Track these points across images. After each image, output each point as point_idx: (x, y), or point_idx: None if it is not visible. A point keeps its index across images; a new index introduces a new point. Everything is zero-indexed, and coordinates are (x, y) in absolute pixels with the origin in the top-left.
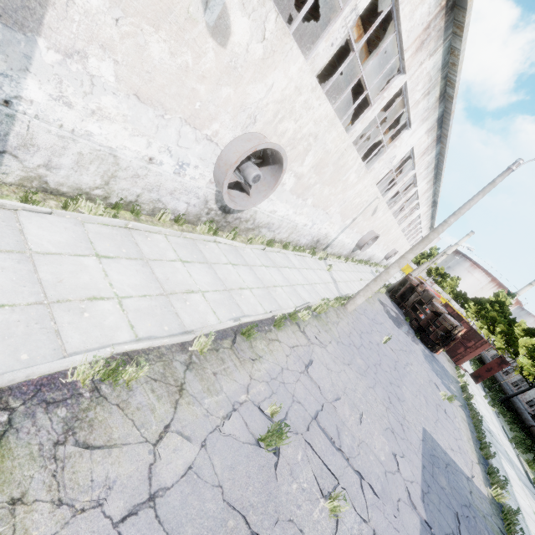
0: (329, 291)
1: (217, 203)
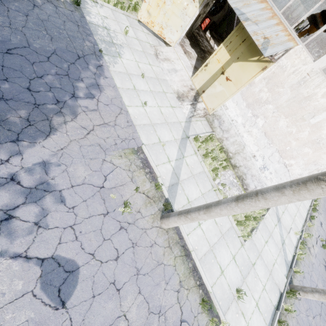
0: None
1: None
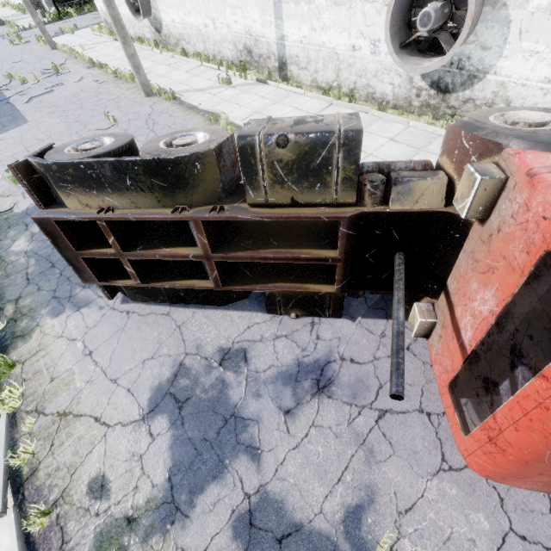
0: (167, 85)
1: (153, 27)
